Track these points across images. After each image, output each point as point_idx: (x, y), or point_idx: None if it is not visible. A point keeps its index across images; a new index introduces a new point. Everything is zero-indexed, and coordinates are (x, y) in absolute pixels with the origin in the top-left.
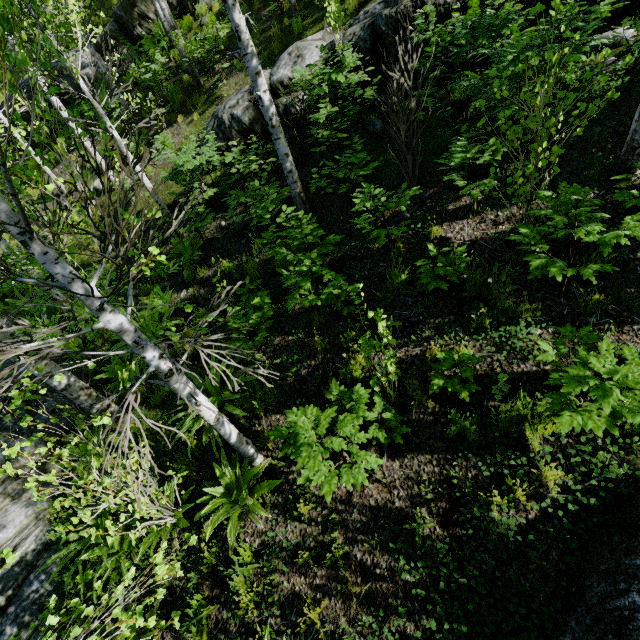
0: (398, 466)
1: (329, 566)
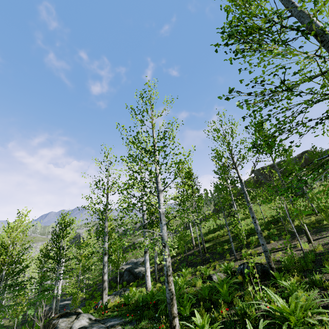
0: None
1: None
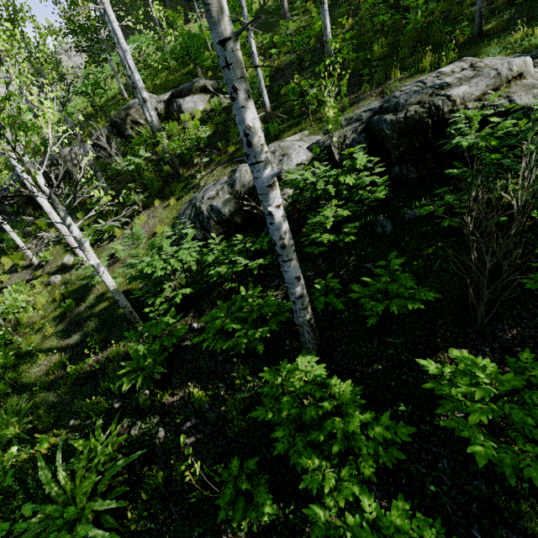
0: None
1: None
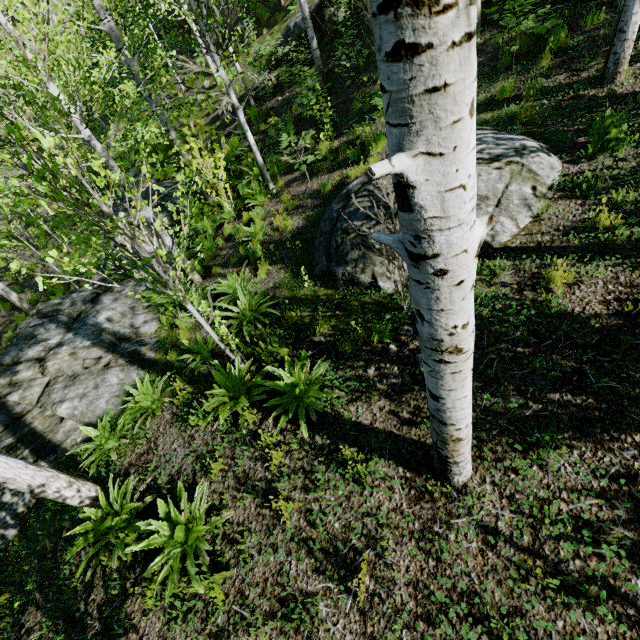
0: (327, 177)
1: (290, 210)
